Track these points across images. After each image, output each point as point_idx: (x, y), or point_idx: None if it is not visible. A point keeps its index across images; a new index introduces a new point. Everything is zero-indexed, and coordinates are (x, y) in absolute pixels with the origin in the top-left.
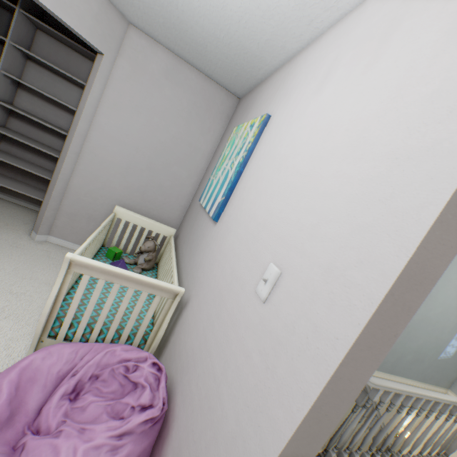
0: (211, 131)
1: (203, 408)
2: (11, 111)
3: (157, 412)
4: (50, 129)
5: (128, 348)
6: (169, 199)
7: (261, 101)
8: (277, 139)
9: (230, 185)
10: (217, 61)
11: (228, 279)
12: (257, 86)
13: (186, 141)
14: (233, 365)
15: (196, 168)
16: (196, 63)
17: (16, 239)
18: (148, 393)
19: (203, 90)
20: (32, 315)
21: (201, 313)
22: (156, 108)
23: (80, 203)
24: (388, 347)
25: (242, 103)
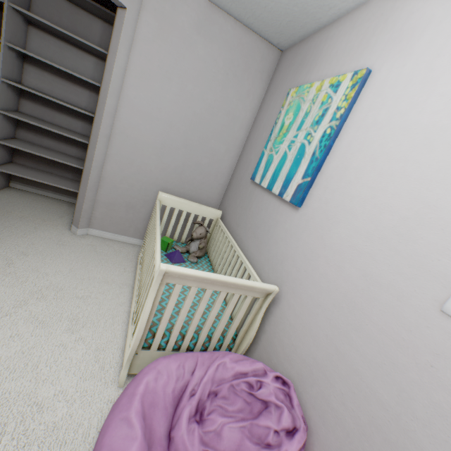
0: (249, 94)
1: (370, 436)
2: (21, 92)
3: (304, 435)
4: (66, 109)
5: (235, 357)
6: (208, 178)
7: (337, 52)
8: (403, 103)
9: (317, 163)
10: (268, 2)
11: (358, 283)
12: (317, 32)
13: (223, 110)
14: (424, 400)
15: (234, 141)
16: (234, 9)
17: (59, 236)
18: (288, 415)
19: (240, 44)
20: (105, 319)
21: (314, 317)
22: (188, 72)
23: (116, 191)
24: None
25: (290, 56)
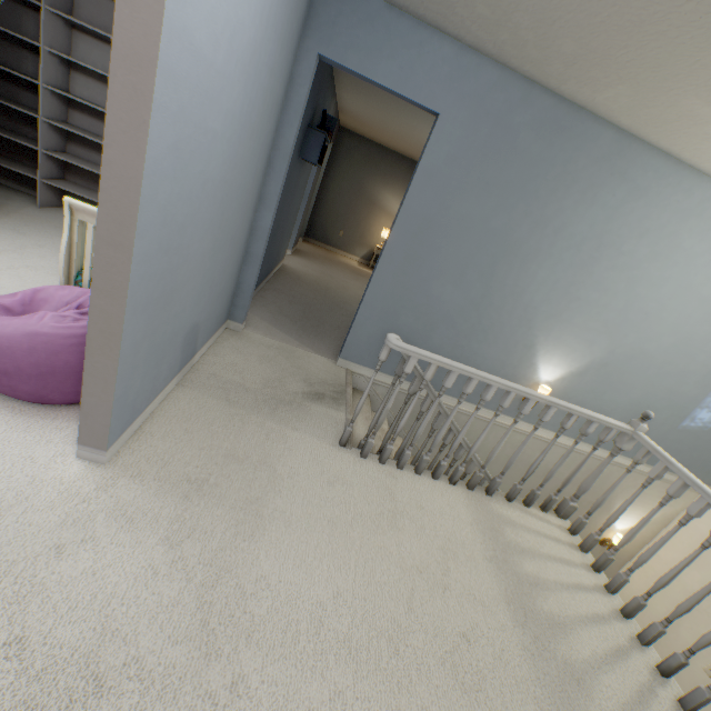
0: None
1: None
2: (70, 102)
3: None
4: None
5: None
6: None
7: None
8: None
9: None
10: None
11: None
12: None
13: None
14: None
15: None
16: None
17: None
18: None
19: None
20: None
21: None
22: None
23: None
24: (145, 135)
25: None
